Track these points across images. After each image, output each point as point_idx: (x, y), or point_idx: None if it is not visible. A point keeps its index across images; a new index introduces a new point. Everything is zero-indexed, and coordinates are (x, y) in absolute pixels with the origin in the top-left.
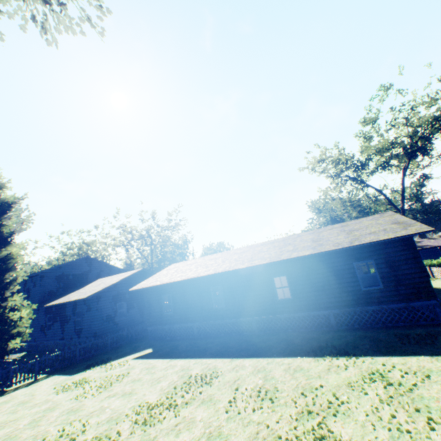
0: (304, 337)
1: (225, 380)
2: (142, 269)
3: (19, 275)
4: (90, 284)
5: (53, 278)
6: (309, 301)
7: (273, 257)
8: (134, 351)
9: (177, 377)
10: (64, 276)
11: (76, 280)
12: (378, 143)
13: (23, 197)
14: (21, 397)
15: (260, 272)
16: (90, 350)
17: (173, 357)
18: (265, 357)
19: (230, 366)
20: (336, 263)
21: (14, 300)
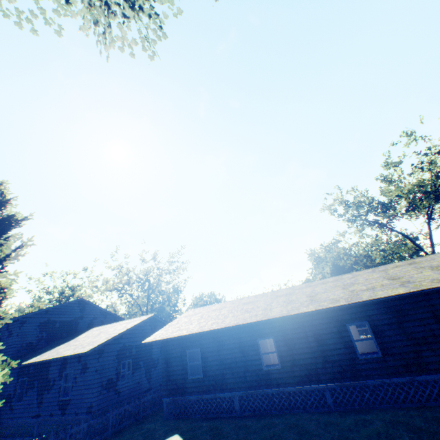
0: (426, 418)
1: None
2: (153, 315)
3: (1, 317)
4: (83, 334)
5: (35, 325)
6: (409, 360)
7: (348, 297)
8: (152, 439)
9: None
10: (49, 323)
11: (63, 329)
12: (405, 185)
13: (27, 217)
14: None
15: (328, 318)
16: (84, 437)
17: None
18: None
19: None
20: (437, 306)
21: None
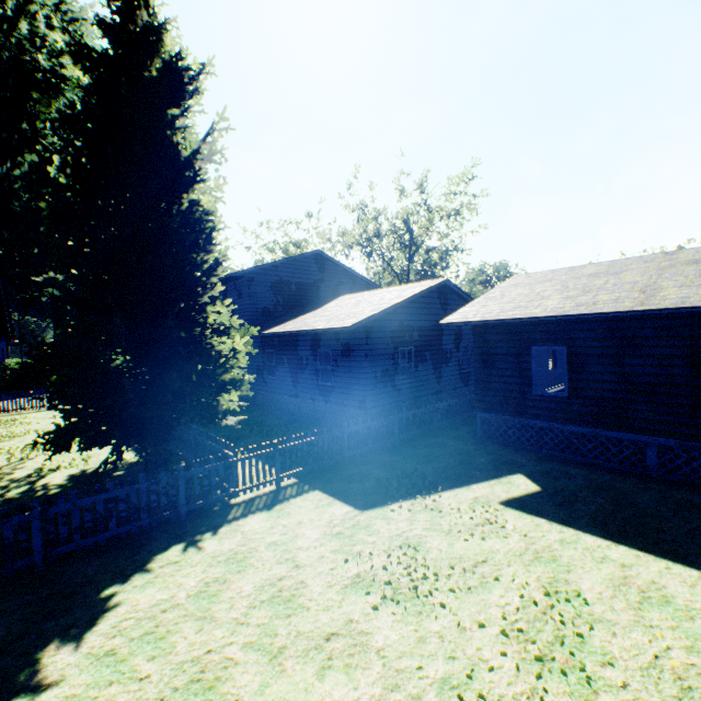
0: None
1: None
2: (443, 281)
3: (219, 262)
4: (330, 303)
5: (266, 286)
6: None
7: None
8: (475, 471)
9: None
10: (283, 285)
11: (302, 295)
12: None
13: (204, 68)
14: (267, 560)
15: None
16: (365, 440)
17: None
18: None
19: None
20: None
21: (217, 313)
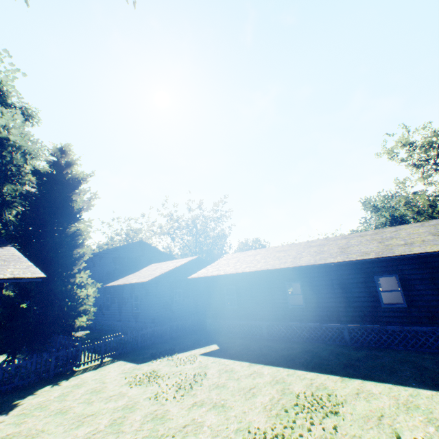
0: (437, 362)
1: (359, 412)
2: (197, 257)
3: (85, 253)
4: (144, 268)
5: (110, 260)
6: (435, 313)
7: (380, 251)
8: (197, 345)
9: (276, 392)
10: (120, 258)
11: (130, 264)
12: None
13: (90, 175)
14: (92, 383)
15: (356, 269)
16: (150, 337)
17: (253, 361)
18: (398, 385)
19: (349, 390)
20: None
21: (81, 277)
